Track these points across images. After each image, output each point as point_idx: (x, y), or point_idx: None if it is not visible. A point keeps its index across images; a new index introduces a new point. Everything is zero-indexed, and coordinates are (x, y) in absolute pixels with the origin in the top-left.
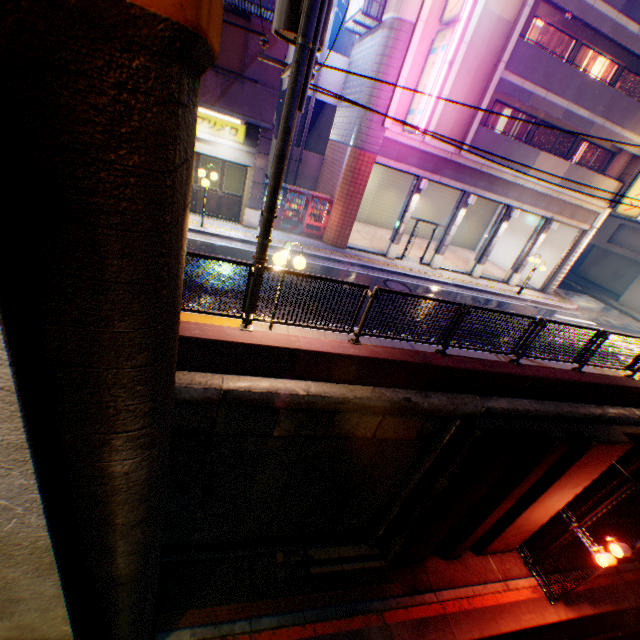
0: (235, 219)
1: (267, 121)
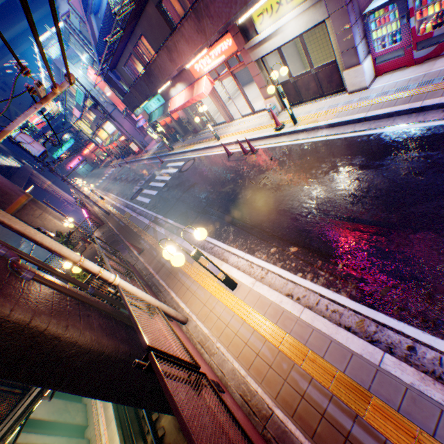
0: (339, 88)
1: None
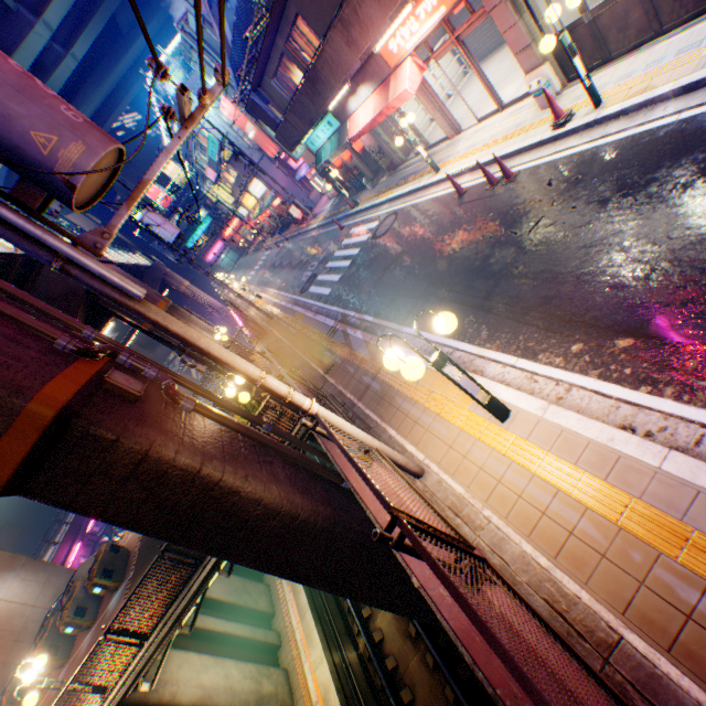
0: (703, 5)
1: None
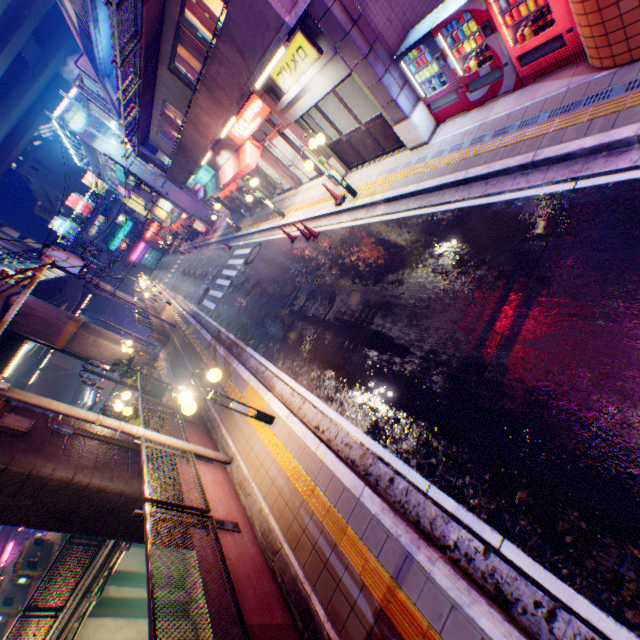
0: (399, 144)
1: (277, 26)
